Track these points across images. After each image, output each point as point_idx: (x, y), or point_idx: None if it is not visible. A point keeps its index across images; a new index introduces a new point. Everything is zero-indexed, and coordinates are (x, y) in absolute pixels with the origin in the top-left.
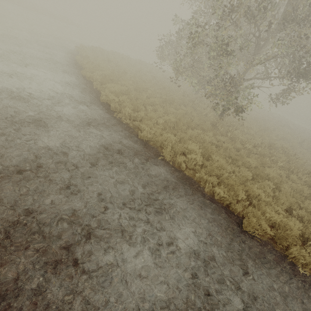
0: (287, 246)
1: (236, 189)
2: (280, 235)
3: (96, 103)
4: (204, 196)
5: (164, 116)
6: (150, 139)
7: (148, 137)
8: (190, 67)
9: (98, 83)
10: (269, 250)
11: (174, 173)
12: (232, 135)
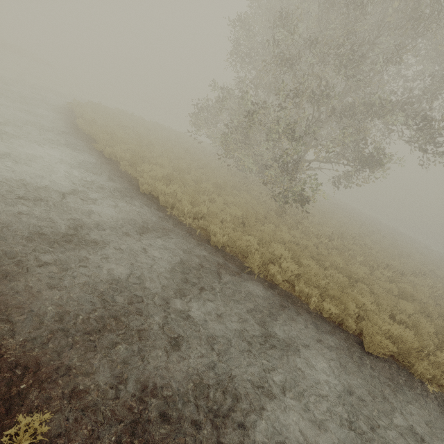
0: (412, 361)
1: (344, 301)
2: (401, 350)
3: (136, 196)
4: (312, 316)
5: (223, 207)
6: (224, 244)
7: (223, 242)
8: (242, 143)
9: (127, 163)
10: (396, 371)
11: (270, 289)
12: (304, 227)
